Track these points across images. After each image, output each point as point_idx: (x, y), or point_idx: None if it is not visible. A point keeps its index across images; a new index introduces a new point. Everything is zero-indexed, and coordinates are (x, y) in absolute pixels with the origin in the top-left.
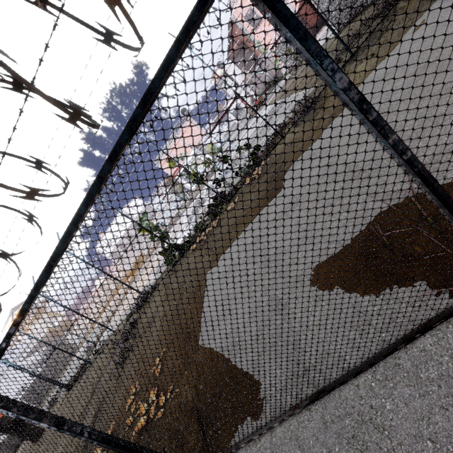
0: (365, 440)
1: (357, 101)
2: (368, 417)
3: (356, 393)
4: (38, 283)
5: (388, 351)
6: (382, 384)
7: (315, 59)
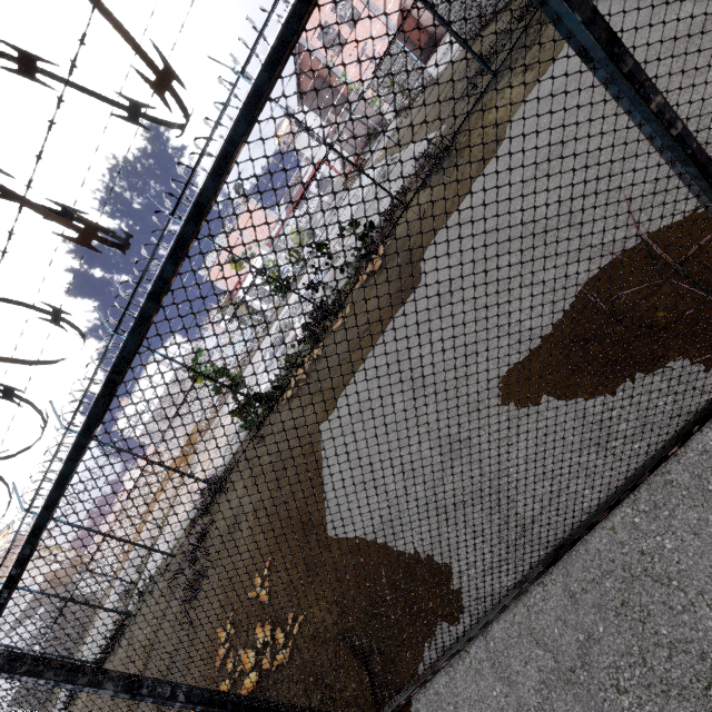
0: (644, 603)
1: (606, 42)
2: (640, 568)
3: (612, 539)
4: (90, 420)
5: (656, 461)
6: (651, 516)
7: None
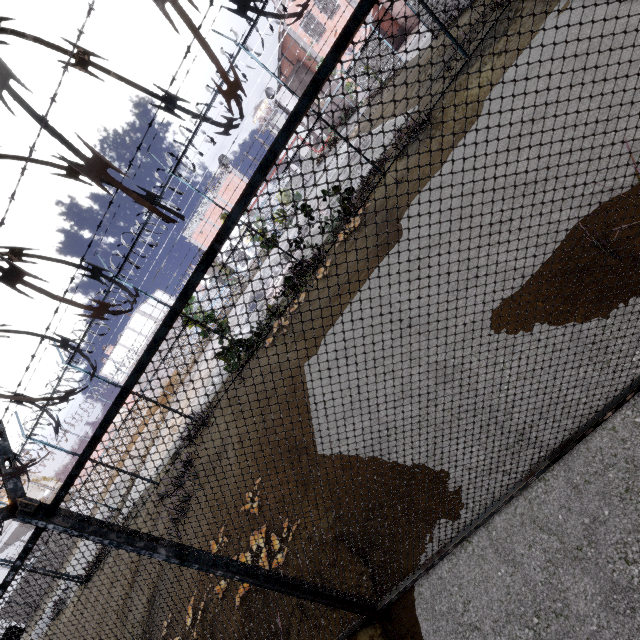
0: None
1: None
2: None
3: (613, 437)
4: (188, 286)
5: None
6: None
7: None
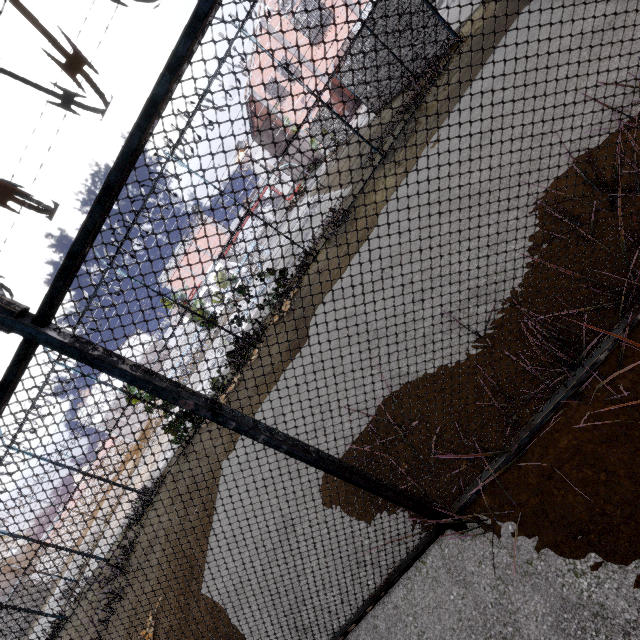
0: None
1: (211, 417)
2: None
3: None
4: None
5: (358, 616)
6: None
7: (152, 393)
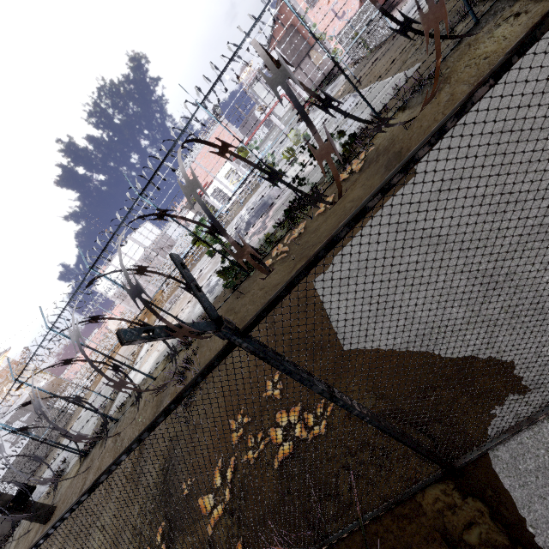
0: None
1: None
2: None
3: None
4: (468, 102)
5: None
6: None
7: None
